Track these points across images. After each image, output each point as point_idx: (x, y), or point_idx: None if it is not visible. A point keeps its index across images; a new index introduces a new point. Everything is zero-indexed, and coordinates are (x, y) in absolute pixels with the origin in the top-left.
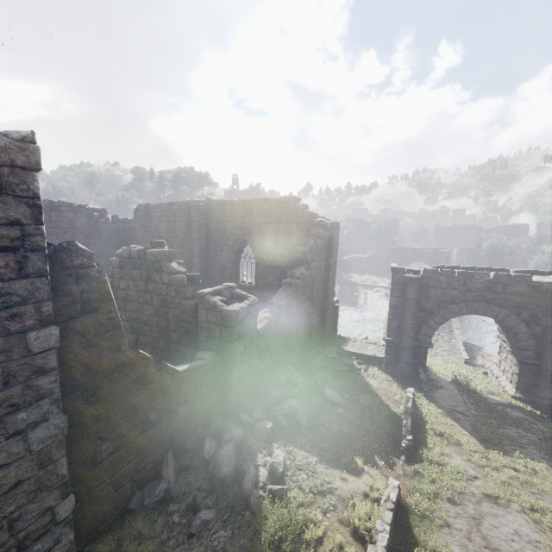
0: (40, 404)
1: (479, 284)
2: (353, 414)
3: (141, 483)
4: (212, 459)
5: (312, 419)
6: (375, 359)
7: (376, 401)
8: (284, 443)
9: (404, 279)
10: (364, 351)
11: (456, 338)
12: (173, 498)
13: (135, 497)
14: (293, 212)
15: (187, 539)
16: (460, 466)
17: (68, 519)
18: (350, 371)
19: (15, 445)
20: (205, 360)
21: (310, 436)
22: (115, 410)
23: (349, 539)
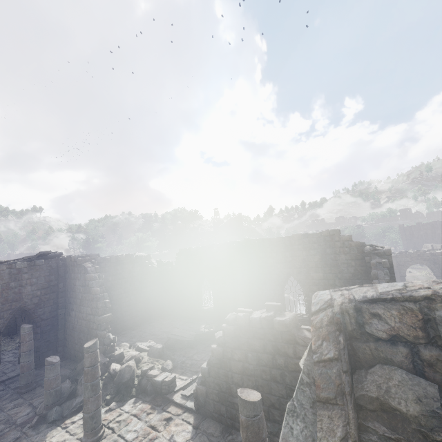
0: None
1: None
2: None
3: None
4: None
5: None
6: None
7: None
8: None
9: None
10: None
11: None
12: None
13: None
14: (338, 243)
15: None
16: None
17: None
18: None
19: None
20: None
21: None
22: None
23: None
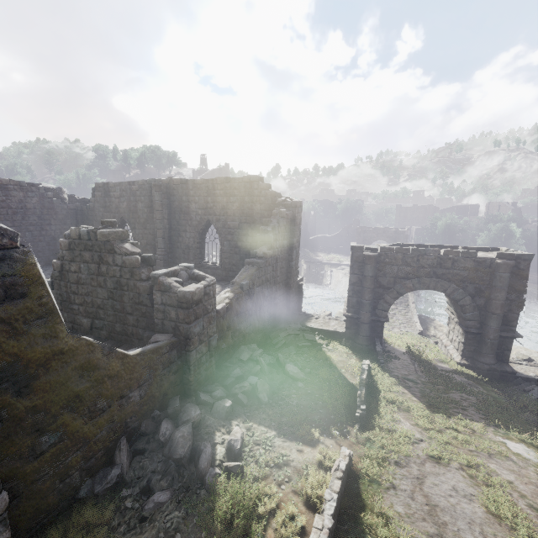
0: None
1: (431, 260)
2: (312, 387)
3: (91, 471)
4: (168, 441)
5: (273, 395)
6: (336, 334)
7: (335, 374)
8: (243, 420)
9: (363, 256)
10: (326, 327)
11: (412, 311)
12: (127, 483)
13: (85, 485)
14: (256, 192)
15: (139, 523)
16: (408, 430)
17: (2, 518)
18: (312, 346)
19: None
20: (160, 343)
21: (270, 412)
22: (54, 400)
23: (302, 508)
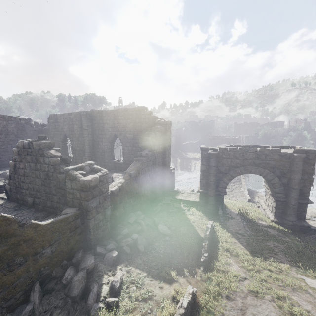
0: None
1: (251, 155)
2: (175, 240)
3: (11, 308)
4: (69, 283)
5: (148, 246)
6: (194, 203)
7: (191, 230)
8: (126, 265)
9: (208, 154)
10: (188, 198)
11: (243, 187)
12: None
13: None
14: (143, 116)
15: None
16: (236, 271)
17: None
18: (178, 211)
19: None
20: (68, 215)
21: (145, 258)
22: None
23: None
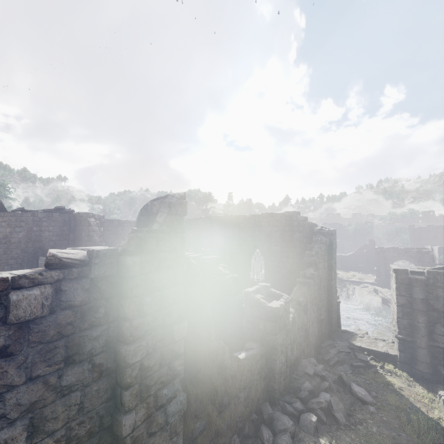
0: (174, 383)
1: None
2: (386, 415)
3: None
4: None
5: (348, 416)
6: (388, 356)
7: (406, 402)
8: (328, 439)
9: (409, 279)
10: (374, 347)
11: None
12: None
13: None
14: (295, 223)
15: None
16: None
17: None
18: (366, 367)
19: (160, 416)
20: (255, 350)
21: (352, 435)
22: (205, 391)
23: None
